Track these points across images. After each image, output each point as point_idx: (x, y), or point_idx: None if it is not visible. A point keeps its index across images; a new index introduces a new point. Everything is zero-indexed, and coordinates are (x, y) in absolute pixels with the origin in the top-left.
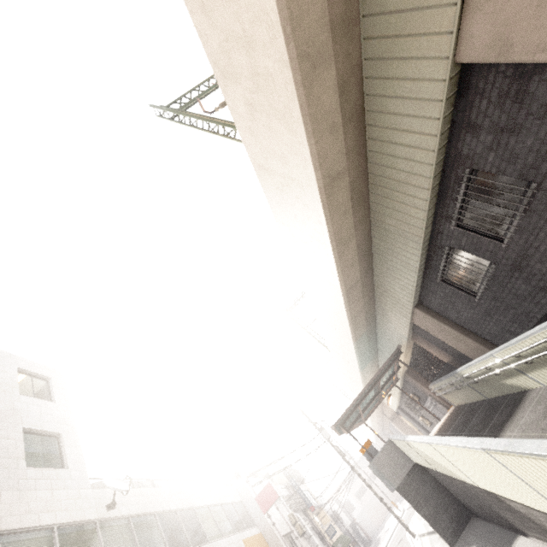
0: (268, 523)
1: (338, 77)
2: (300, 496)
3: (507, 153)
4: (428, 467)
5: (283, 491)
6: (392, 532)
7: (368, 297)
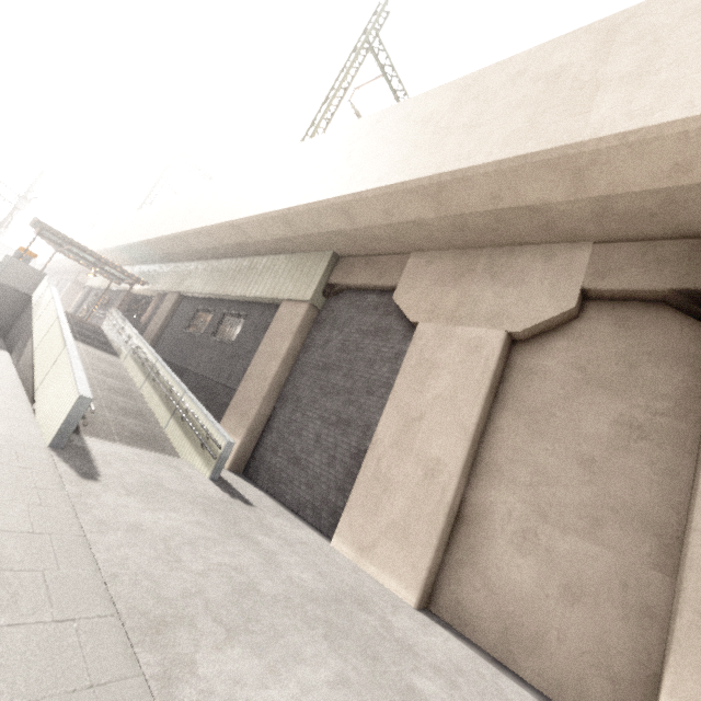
0: None
1: (291, 238)
2: None
3: (248, 330)
4: (33, 304)
5: None
6: None
7: (186, 256)
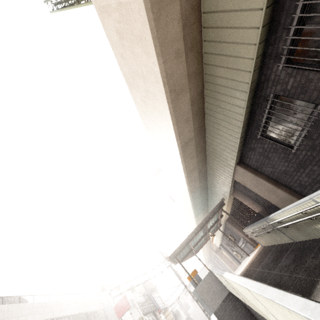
0: None
1: None
2: (152, 301)
3: None
4: (241, 300)
5: (140, 298)
6: None
7: (201, 158)
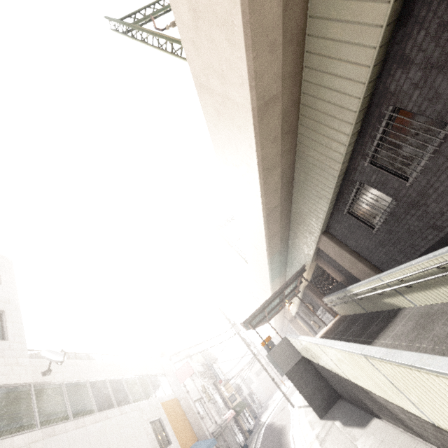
0: (183, 391)
1: None
2: (212, 372)
3: (431, 92)
4: (312, 360)
5: (199, 368)
6: (278, 401)
7: (285, 222)
